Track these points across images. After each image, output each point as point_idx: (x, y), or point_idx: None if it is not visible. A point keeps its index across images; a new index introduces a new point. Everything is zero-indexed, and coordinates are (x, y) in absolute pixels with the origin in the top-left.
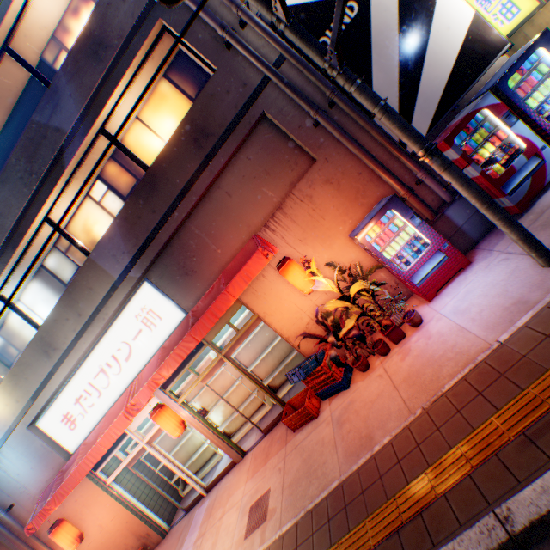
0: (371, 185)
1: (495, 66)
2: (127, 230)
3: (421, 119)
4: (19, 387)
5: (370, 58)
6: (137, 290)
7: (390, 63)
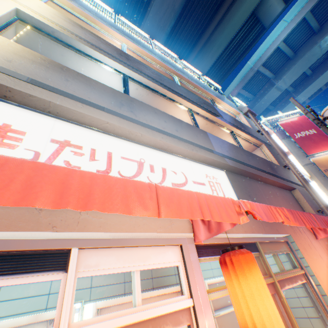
0: None
1: None
2: (232, 149)
3: None
4: (43, 68)
5: None
6: (215, 167)
7: None
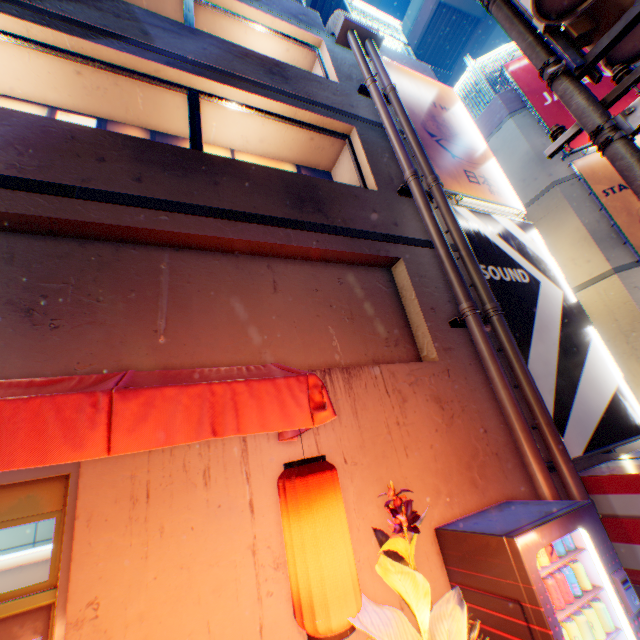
0: (496, 462)
1: (636, 442)
2: (48, 144)
3: (577, 428)
4: None
5: (532, 322)
6: None
7: (550, 343)
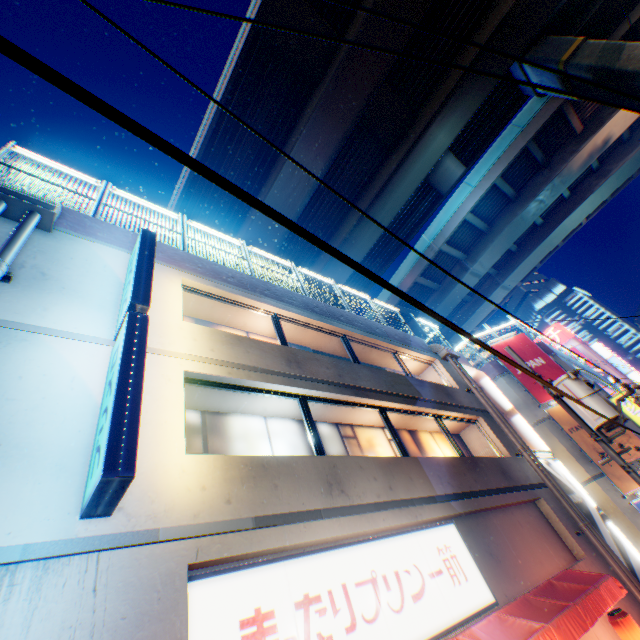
0: (632, 610)
1: None
2: (452, 471)
3: None
4: (252, 482)
5: (596, 525)
6: (442, 522)
7: (608, 537)
